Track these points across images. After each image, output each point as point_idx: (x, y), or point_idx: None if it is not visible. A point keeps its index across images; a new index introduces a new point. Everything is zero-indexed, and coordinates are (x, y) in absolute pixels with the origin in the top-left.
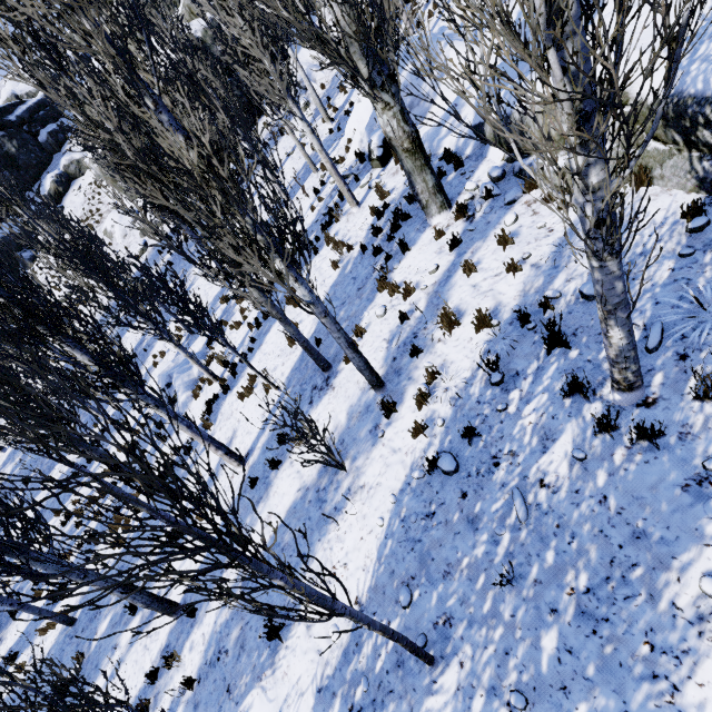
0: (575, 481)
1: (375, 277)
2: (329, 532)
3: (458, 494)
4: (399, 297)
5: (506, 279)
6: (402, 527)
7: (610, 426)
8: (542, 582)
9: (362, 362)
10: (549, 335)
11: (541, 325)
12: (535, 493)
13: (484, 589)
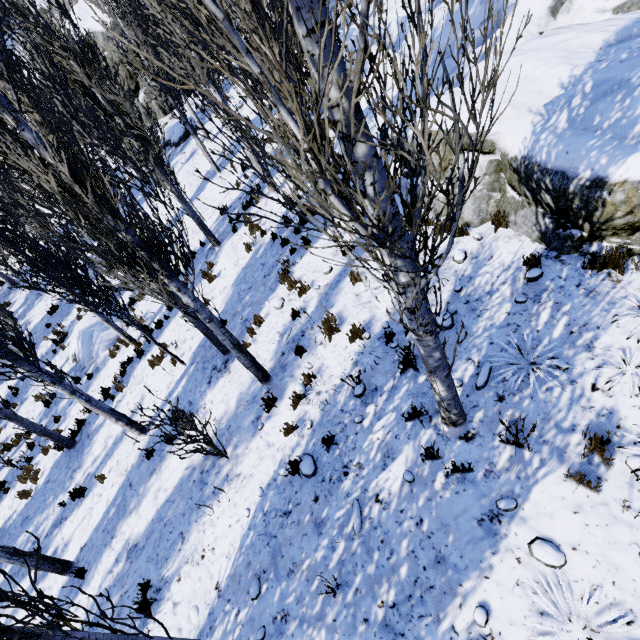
0: (402, 501)
1: (280, 267)
2: (205, 515)
3: (312, 497)
4: (296, 292)
5: (383, 294)
6: (263, 521)
7: (435, 456)
8: (361, 592)
9: (247, 360)
10: (402, 361)
11: (402, 345)
12: (370, 507)
13: (317, 591)
